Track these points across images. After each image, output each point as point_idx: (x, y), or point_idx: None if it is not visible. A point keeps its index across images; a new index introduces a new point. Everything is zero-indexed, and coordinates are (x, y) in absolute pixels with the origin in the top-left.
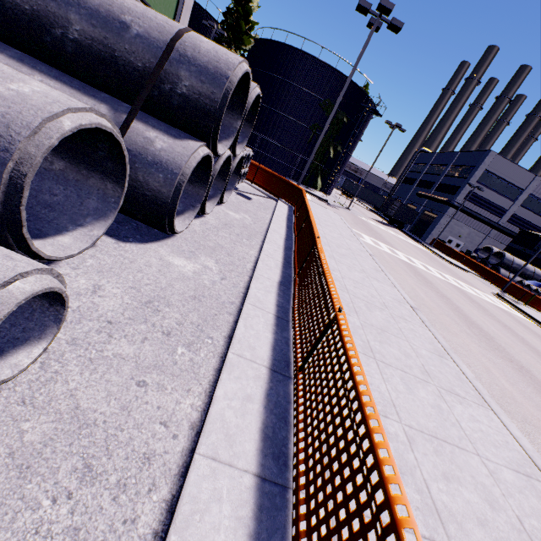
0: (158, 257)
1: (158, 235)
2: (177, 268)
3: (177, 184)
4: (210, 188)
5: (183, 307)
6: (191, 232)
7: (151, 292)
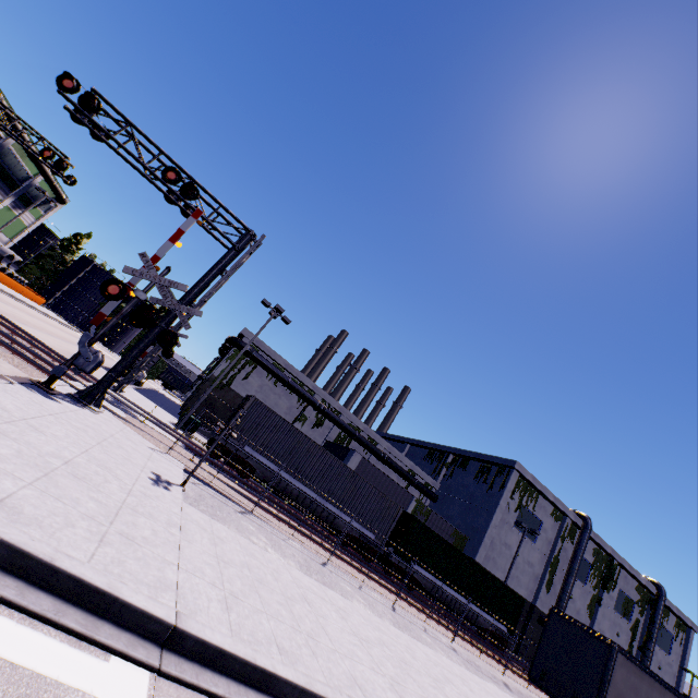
0: None
1: None
2: None
3: None
4: None
5: None
6: None
7: None
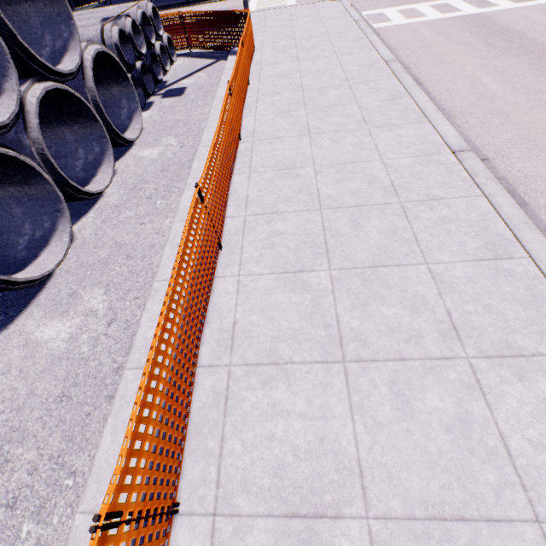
0: (23, 342)
1: (29, 293)
2: (45, 348)
3: None
4: (92, 143)
5: (42, 430)
6: (78, 248)
7: (3, 426)
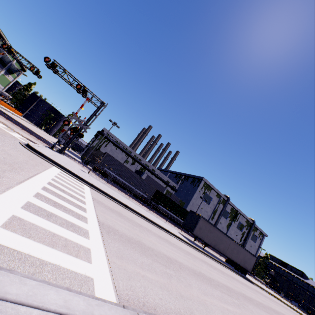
0: None
1: None
2: None
3: (0, 99)
4: None
5: None
6: None
7: None
